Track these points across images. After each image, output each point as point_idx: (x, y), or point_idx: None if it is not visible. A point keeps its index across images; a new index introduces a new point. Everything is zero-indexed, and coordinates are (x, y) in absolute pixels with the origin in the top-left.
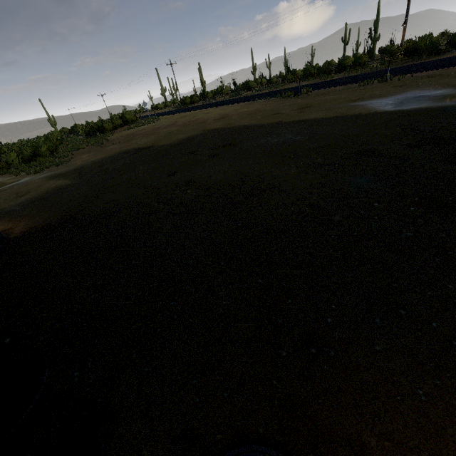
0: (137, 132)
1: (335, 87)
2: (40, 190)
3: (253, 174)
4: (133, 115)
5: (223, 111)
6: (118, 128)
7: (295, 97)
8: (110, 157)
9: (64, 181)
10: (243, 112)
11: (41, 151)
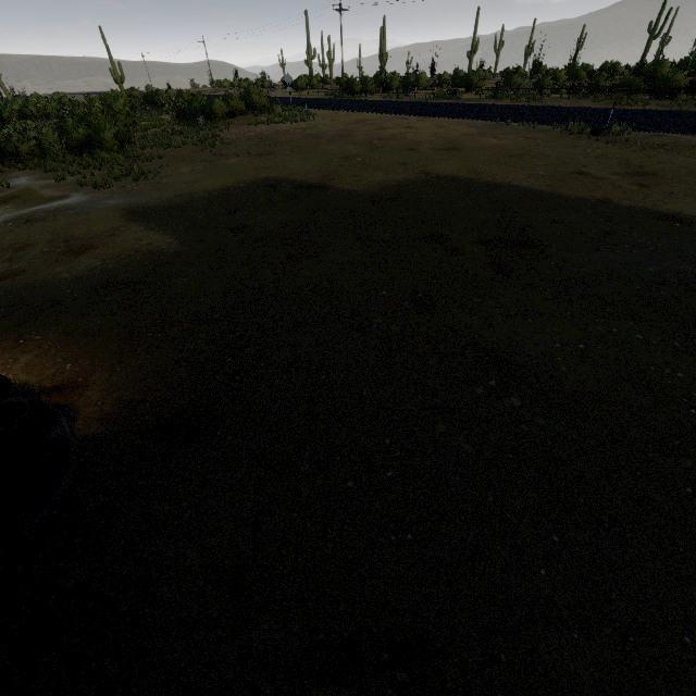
0: (277, 137)
1: (681, 134)
2: (116, 249)
3: (690, 398)
4: (266, 96)
5: (443, 131)
6: (235, 116)
7: (599, 138)
8: (243, 192)
9: (164, 237)
10: (493, 148)
11: (104, 138)
